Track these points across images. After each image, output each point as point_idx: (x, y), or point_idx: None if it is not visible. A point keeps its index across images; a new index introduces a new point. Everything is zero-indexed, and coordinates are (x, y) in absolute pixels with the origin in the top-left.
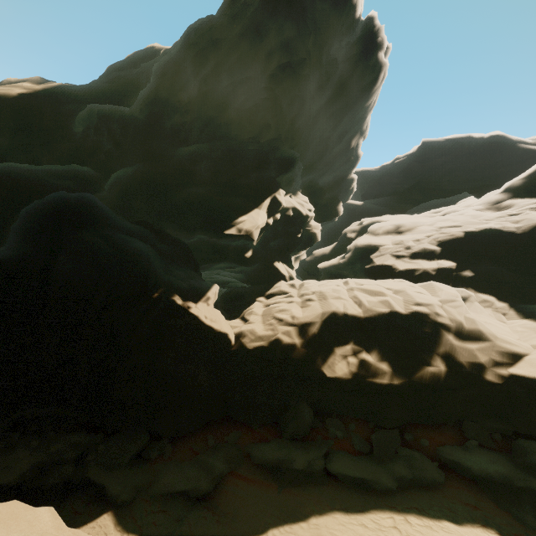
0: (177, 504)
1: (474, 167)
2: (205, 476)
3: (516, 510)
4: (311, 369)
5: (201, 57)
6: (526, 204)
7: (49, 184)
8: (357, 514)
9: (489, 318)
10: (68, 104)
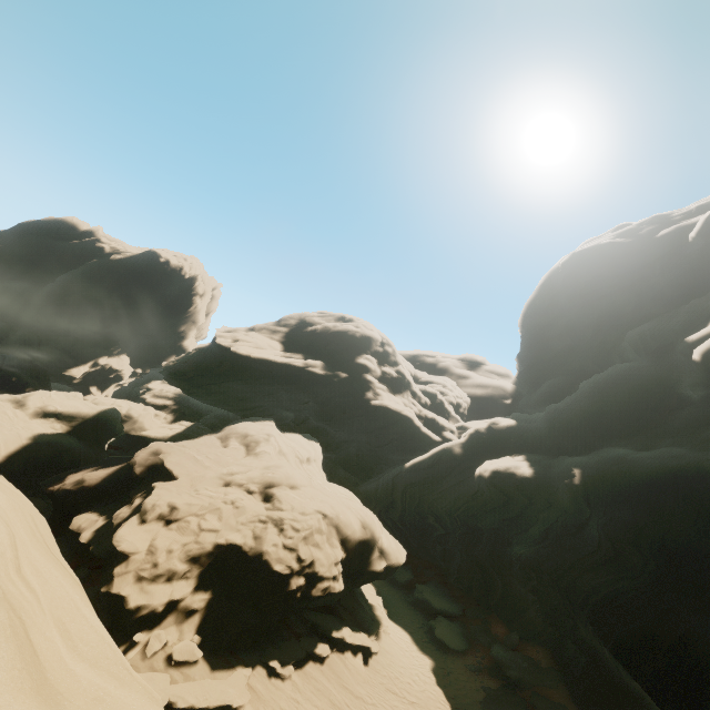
0: None
1: None
2: None
3: None
4: None
5: (85, 288)
6: None
7: None
8: None
9: (159, 421)
10: None
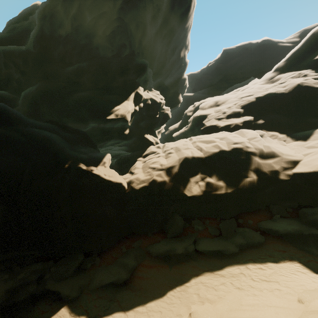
0: (108, 291)
1: (255, 62)
2: (123, 270)
3: (306, 247)
4: (177, 194)
5: (68, 0)
6: (288, 76)
7: None
8: (218, 271)
9: (276, 144)
10: None
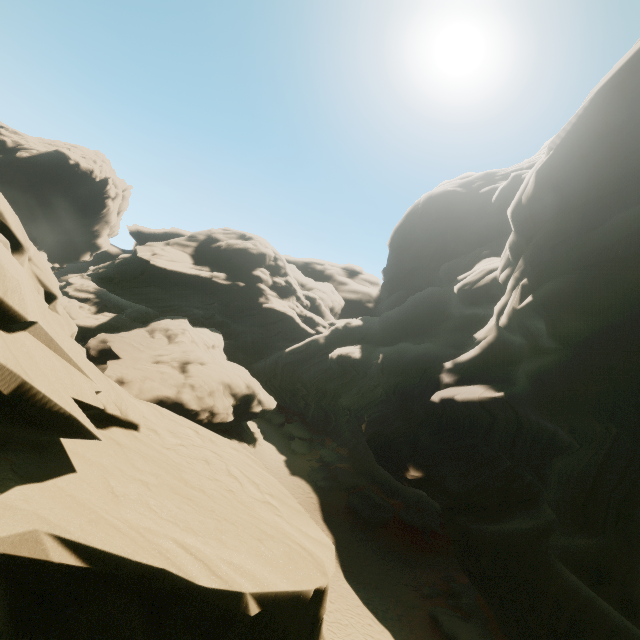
0: None
1: None
2: None
3: None
4: None
5: None
6: None
7: None
8: None
9: (84, 312)
10: None
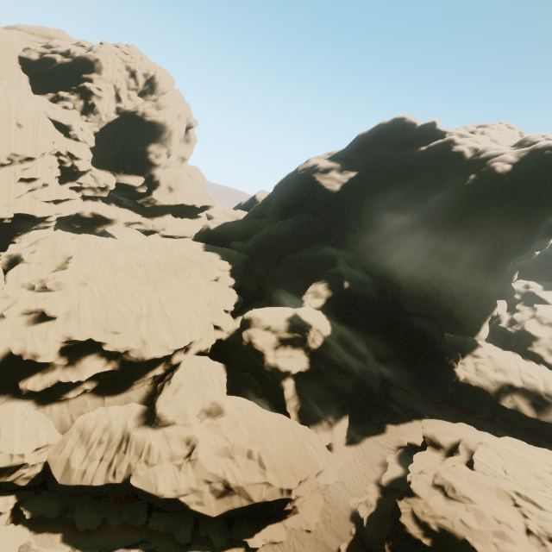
0: None
1: None
2: (449, 418)
3: None
4: (497, 400)
5: (474, 221)
6: None
7: (392, 290)
8: None
9: None
10: (362, 197)
